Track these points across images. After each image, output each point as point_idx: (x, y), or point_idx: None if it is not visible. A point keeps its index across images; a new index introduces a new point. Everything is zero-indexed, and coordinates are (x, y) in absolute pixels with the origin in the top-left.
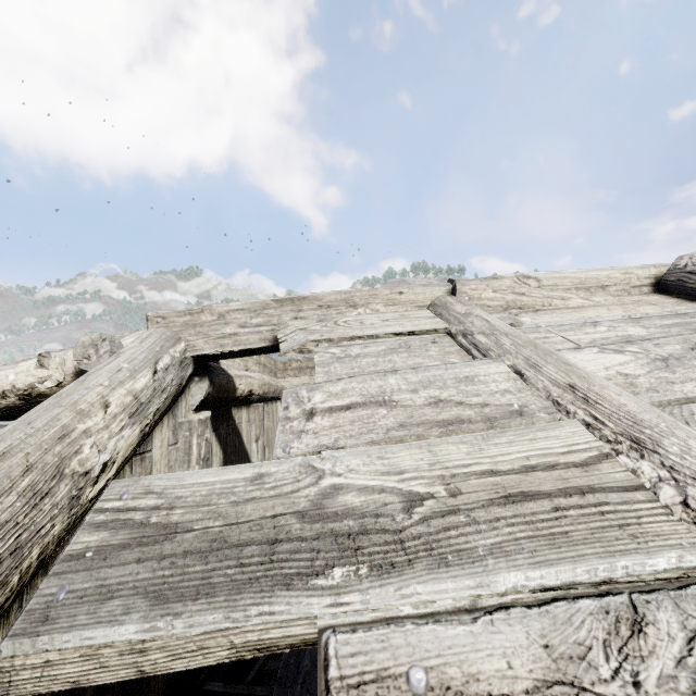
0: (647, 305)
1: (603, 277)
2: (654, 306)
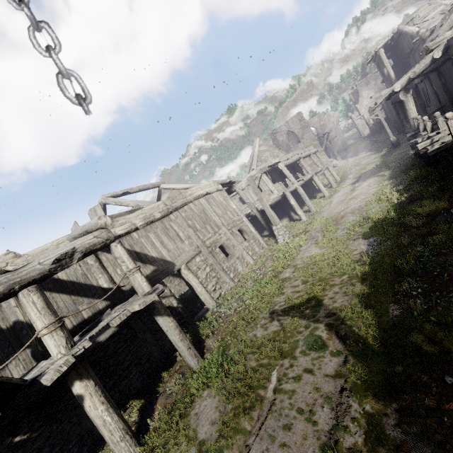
0: None
1: None
2: None
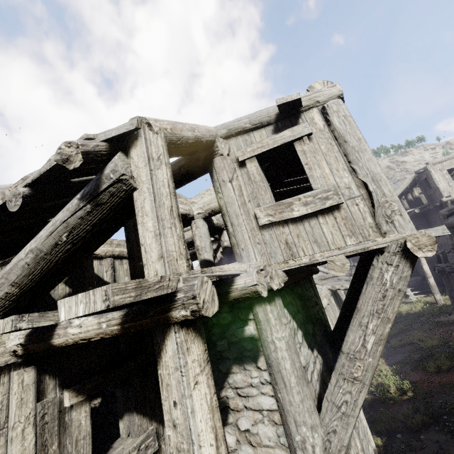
0: None
1: None
2: None
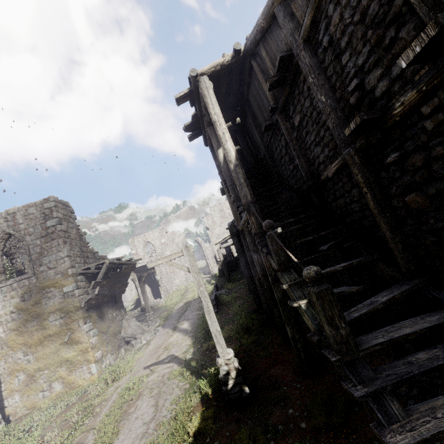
0: None
1: None
2: None
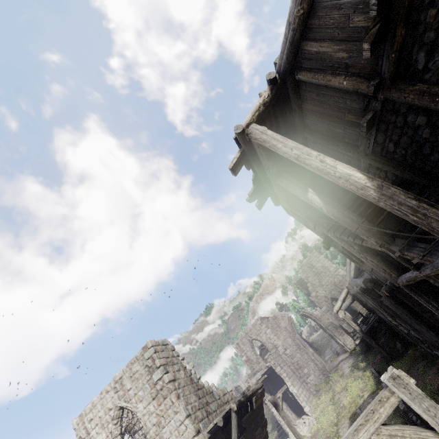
0: None
1: None
2: None
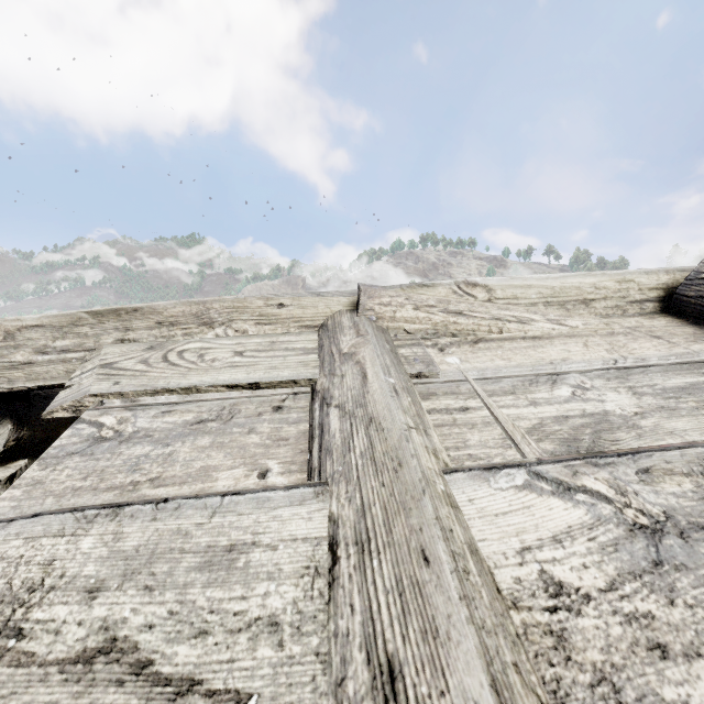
0: (648, 337)
1: (587, 287)
2: (658, 340)
